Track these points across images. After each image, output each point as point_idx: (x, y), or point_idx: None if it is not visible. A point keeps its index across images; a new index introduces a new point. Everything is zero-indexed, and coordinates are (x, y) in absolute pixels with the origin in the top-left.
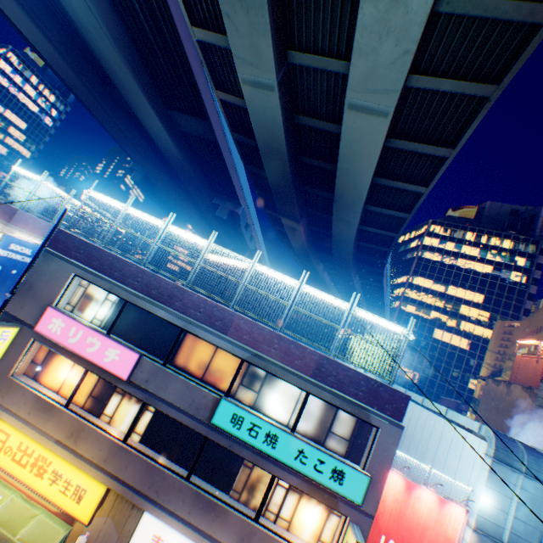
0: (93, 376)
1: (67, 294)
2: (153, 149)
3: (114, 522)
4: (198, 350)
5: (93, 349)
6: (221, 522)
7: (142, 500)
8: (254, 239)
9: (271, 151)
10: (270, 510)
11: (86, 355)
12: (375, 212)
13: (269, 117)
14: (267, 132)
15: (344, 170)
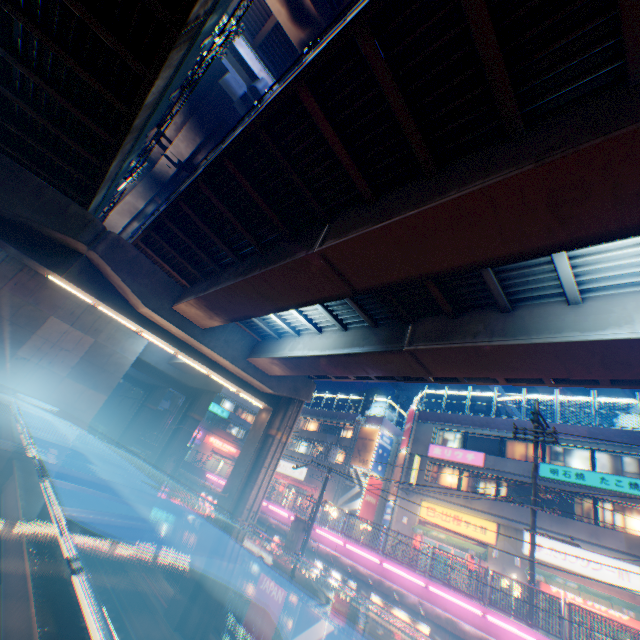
0: (462, 475)
1: (433, 439)
2: None
3: (508, 542)
4: (513, 447)
5: (459, 456)
6: (572, 527)
7: (519, 524)
8: None
9: None
10: (603, 524)
11: (456, 460)
12: None
13: None
14: None
15: None
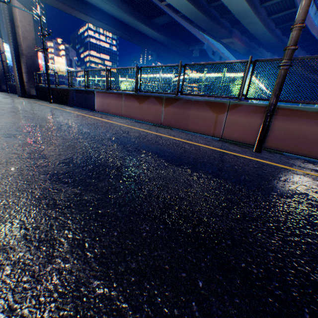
0: None
1: None
2: (154, 40)
3: None
4: None
5: None
6: None
7: None
8: (223, 58)
9: (192, 15)
10: None
11: None
12: (271, 5)
13: (182, 4)
14: (185, 9)
15: (227, 2)
